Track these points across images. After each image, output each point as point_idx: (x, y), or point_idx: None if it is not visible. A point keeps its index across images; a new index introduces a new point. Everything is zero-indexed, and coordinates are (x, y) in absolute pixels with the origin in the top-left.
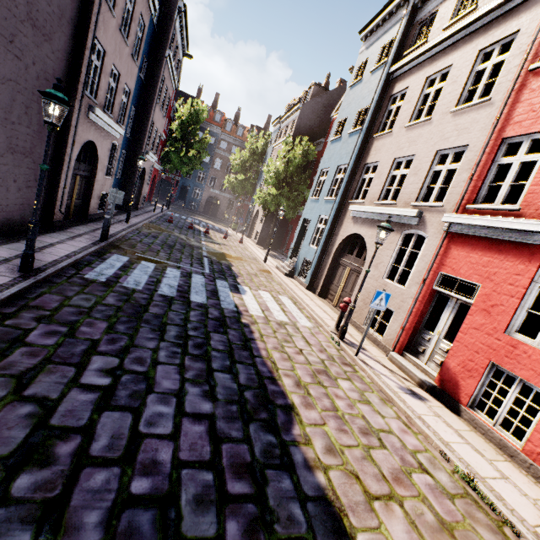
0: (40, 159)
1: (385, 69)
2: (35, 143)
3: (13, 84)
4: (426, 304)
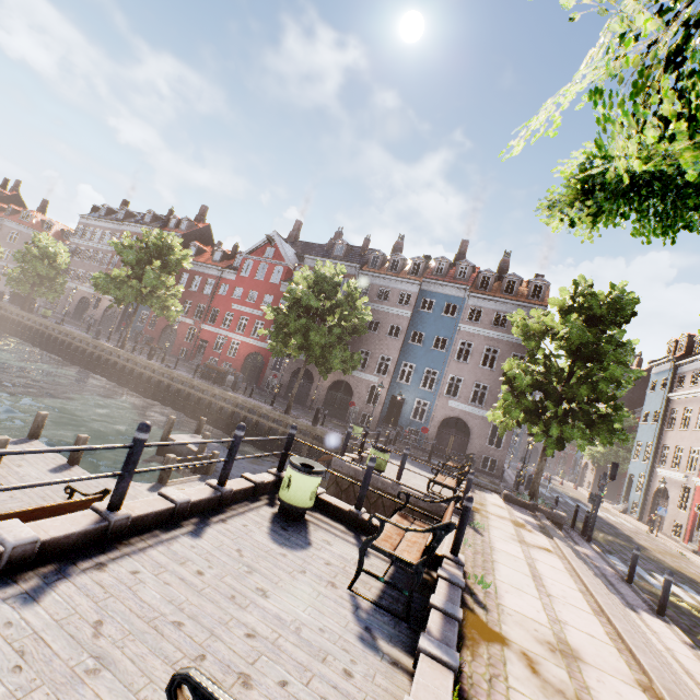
0: None
1: (665, 393)
2: None
3: None
4: (693, 518)
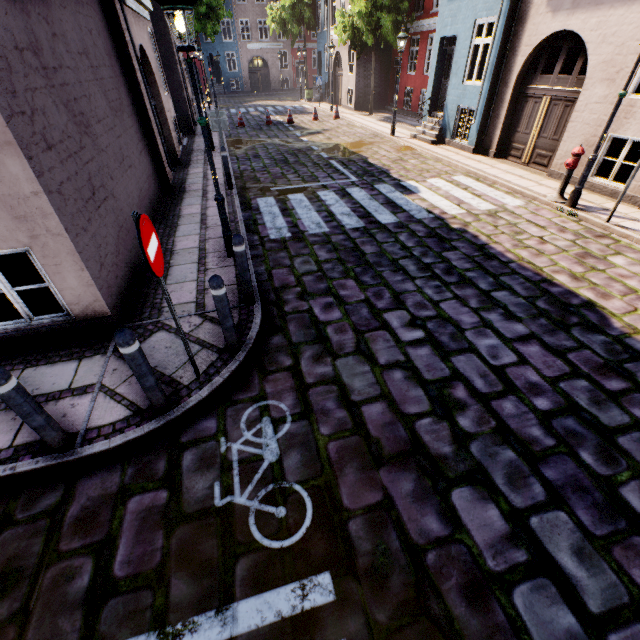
0: (128, 107)
1: None
2: (116, 86)
3: (68, 1)
4: None
